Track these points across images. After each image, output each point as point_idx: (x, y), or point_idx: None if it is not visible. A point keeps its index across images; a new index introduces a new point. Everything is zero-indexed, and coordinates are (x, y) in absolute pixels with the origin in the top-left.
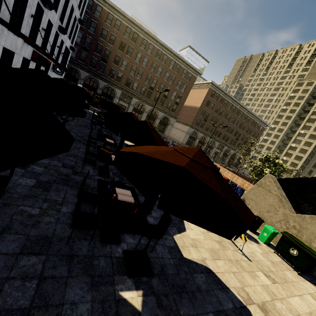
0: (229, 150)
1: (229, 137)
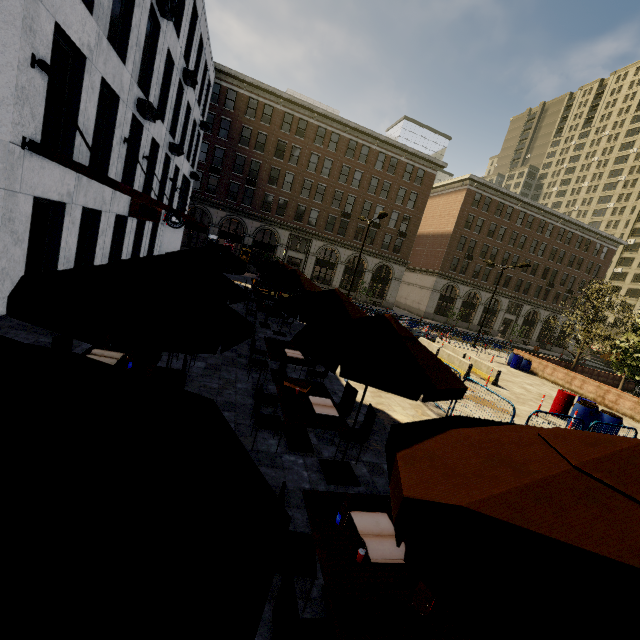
0: (537, 311)
1: (531, 282)
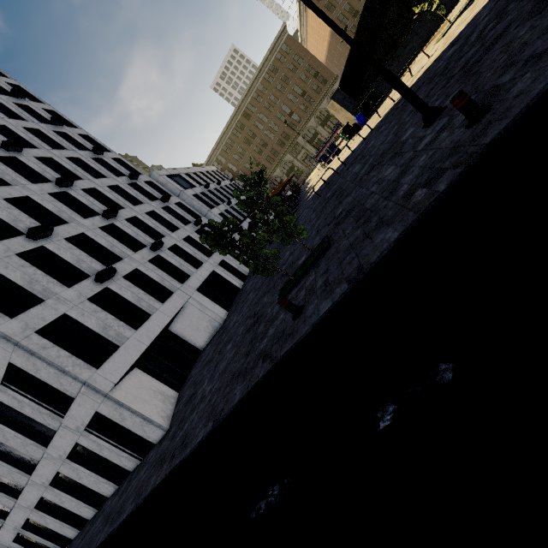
0: None
1: None
